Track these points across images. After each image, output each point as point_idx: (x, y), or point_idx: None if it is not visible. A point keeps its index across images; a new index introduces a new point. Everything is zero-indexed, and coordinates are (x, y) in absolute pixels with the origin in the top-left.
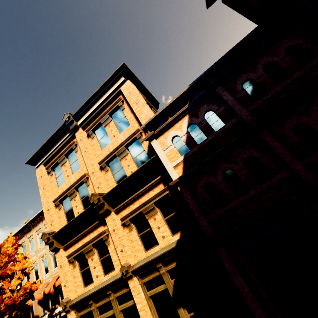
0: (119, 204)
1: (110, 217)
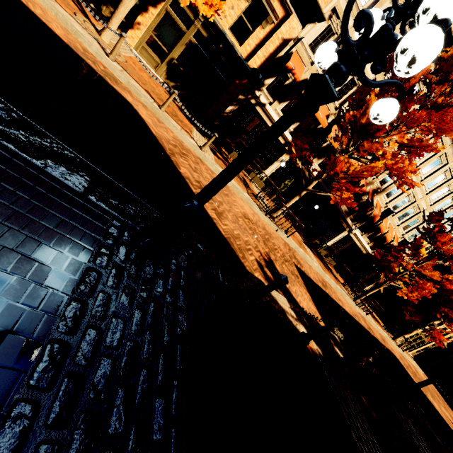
0: None
1: None
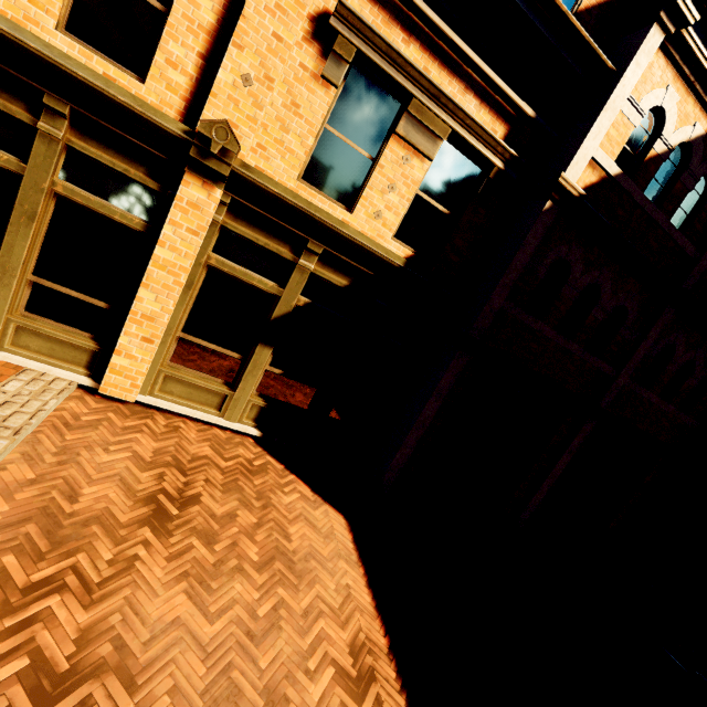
0: None
1: None
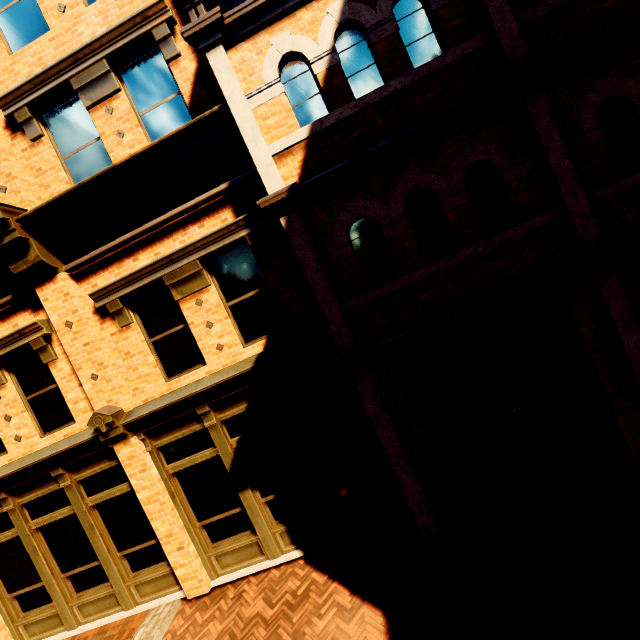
0: (85, 254)
1: (54, 288)
